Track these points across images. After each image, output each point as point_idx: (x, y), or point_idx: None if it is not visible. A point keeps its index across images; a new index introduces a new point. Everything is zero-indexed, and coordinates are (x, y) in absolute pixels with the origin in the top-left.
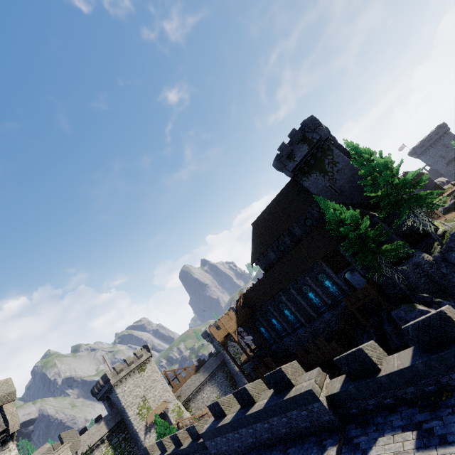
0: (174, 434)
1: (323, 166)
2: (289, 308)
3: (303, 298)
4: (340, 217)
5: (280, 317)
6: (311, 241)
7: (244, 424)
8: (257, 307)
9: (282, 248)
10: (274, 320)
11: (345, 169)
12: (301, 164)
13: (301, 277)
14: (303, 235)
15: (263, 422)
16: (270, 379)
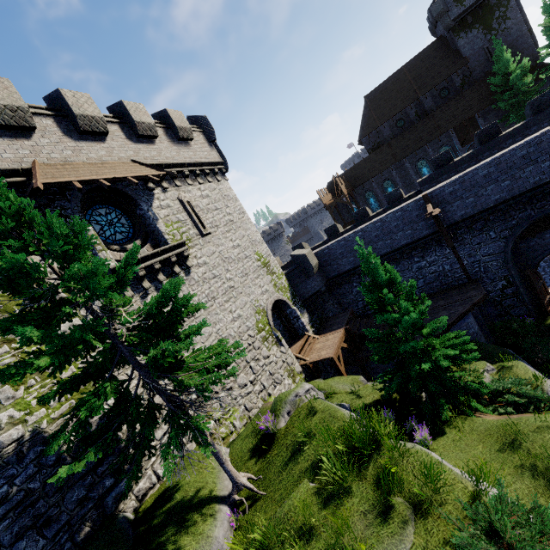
0: (362, 208)
1: (490, 20)
2: (395, 185)
3: (415, 173)
4: (509, 68)
5: (382, 195)
6: (445, 111)
7: (490, 148)
8: (358, 184)
9: (401, 124)
10: (372, 199)
11: (512, 29)
12: (468, 12)
13: (422, 150)
14: (433, 108)
15: (516, 137)
16: (534, 103)
